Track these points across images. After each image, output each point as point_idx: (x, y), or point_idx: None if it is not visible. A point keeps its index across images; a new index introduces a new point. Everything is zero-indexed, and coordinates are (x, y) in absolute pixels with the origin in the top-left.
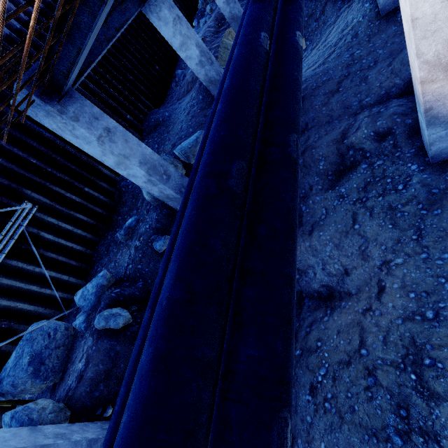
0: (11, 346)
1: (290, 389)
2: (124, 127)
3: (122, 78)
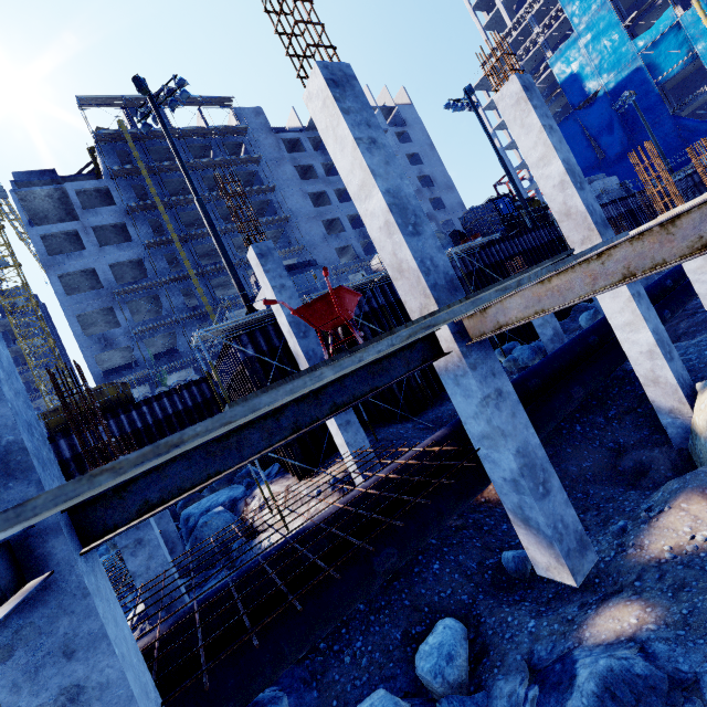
0: None
1: (672, 313)
2: None
3: None
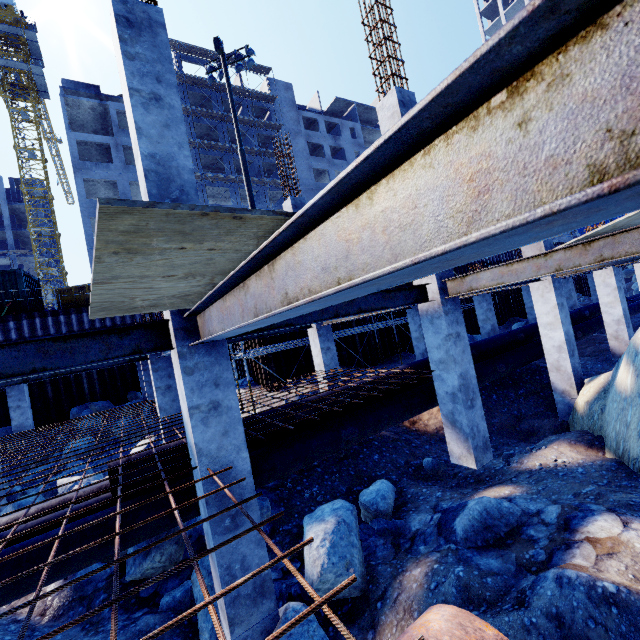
0: None
1: (583, 335)
2: (502, 313)
3: (514, 297)
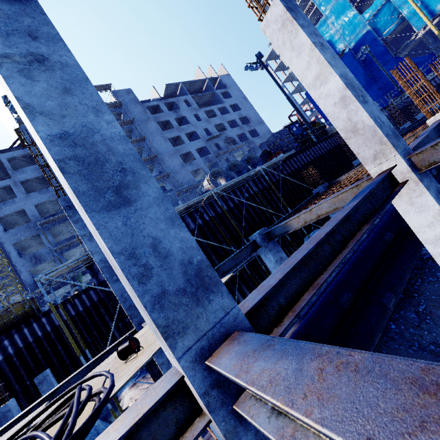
0: (298, 240)
1: None
2: None
3: None
